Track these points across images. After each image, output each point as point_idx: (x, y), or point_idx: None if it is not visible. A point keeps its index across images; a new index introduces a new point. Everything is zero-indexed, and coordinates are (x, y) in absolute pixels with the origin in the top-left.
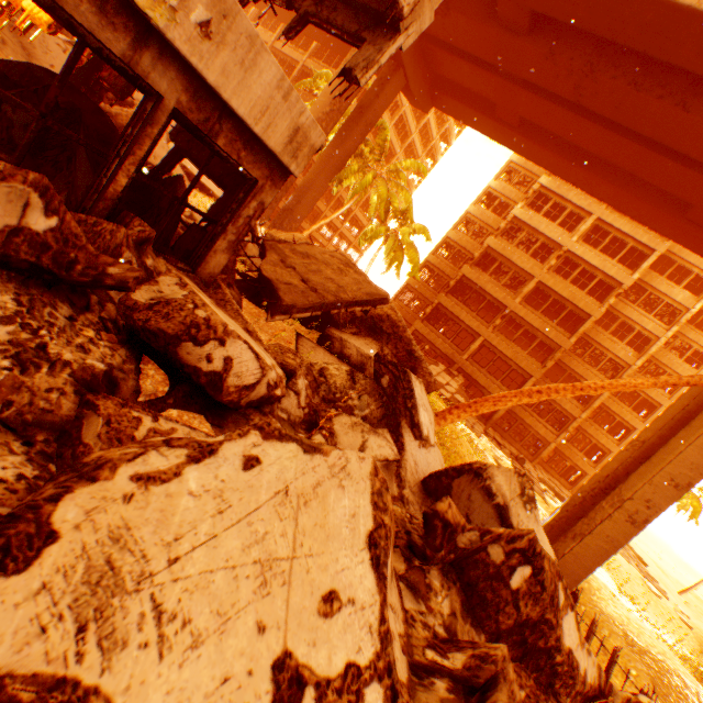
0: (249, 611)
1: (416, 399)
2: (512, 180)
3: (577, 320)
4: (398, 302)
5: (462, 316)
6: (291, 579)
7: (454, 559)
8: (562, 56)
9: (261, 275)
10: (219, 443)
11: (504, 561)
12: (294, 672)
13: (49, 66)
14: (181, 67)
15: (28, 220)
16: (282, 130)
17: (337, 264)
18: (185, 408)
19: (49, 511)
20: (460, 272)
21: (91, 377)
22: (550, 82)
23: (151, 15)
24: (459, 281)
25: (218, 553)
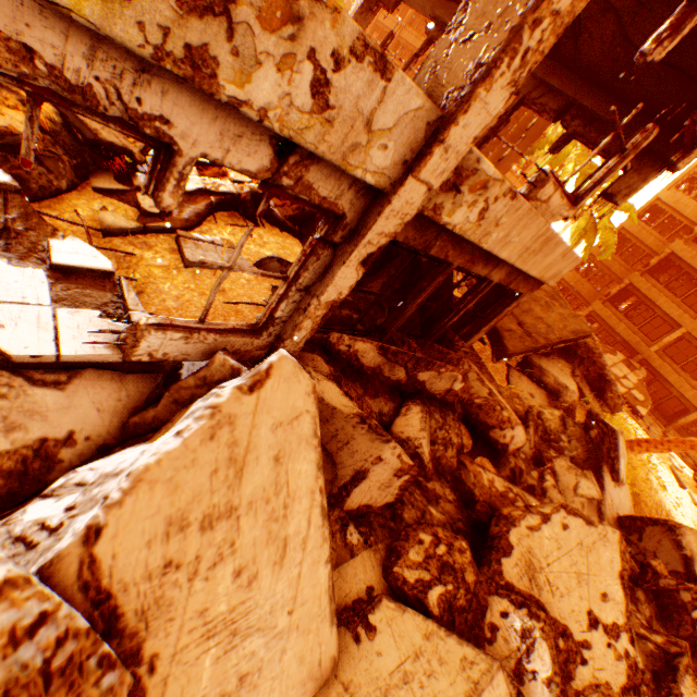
0: (575, 590)
1: (619, 452)
2: None
3: None
4: (573, 274)
5: (660, 302)
6: (588, 582)
7: (653, 589)
8: None
9: None
10: (549, 514)
11: (689, 601)
12: (593, 617)
13: None
14: (508, 266)
15: (453, 385)
16: (553, 270)
17: (543, 297)
18: (480, 454)
19: (507, 536)
20: (668, 249)
21: (459, 447)
22: None
23: (508, 261)
24: (664, 259)
25: (560, 565)
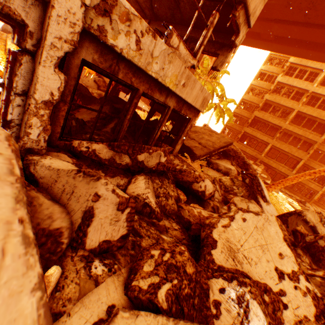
0: (263, 257)
1: (261, 186)
2: (272, 62)
3: (323, 126)
4: (222, 134)
5: (258, 136)
6: (268, 249)
7: (304, 245)
8: (295, 3)
9: (184, 145)
10: (233, 215)
11: (324, 245)
12: (280, 271)
13: (88, 81)
14: (175, 97)
15: (160, 160)
16: (200, 101)
17: (207, 132)
18: (192, 202)
19: (211, 235)
20: (253, 115)
21: (176, 198)
22: (290, 17)
23: (172, 89)
24: (253, 119)
25: (249, 243)
